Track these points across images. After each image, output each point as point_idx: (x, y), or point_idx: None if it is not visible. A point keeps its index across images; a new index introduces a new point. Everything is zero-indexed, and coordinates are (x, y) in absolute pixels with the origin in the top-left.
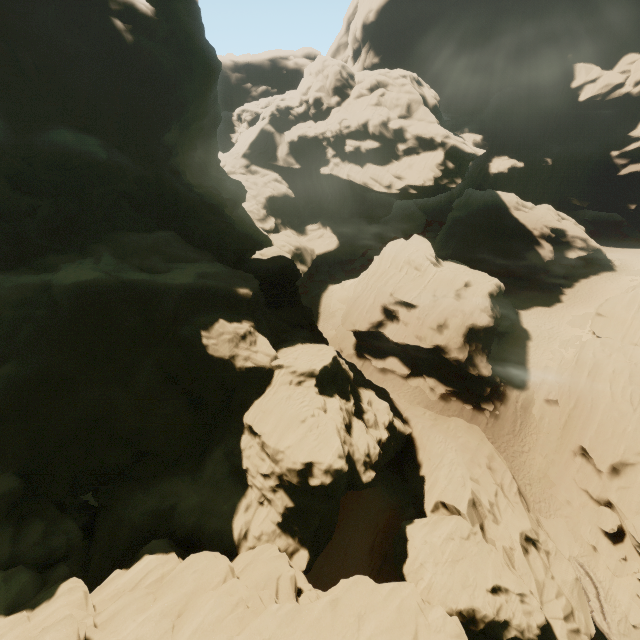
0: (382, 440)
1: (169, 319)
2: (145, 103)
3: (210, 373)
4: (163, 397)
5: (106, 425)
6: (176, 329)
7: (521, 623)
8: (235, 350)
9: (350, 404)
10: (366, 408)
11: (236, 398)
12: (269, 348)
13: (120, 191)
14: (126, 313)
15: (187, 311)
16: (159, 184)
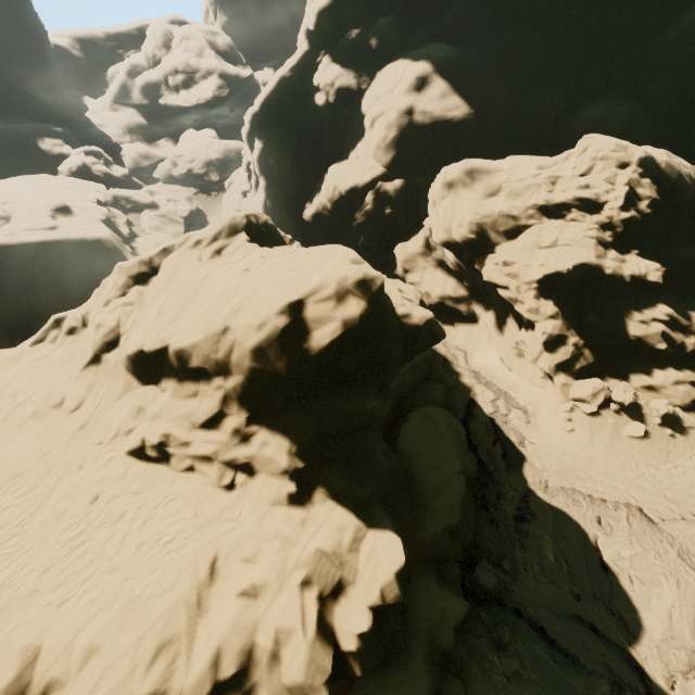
0: (117, 175)
1: (25, 139)
2: (4, 55)
3: (45, 157)
4: (25, 164)
5: (2, 168)
6: (28, 142)
7: (140, 199)
8: (53, 147)
9: (100, 161)
10: (113, 167)
11: (57, 166)
12: (69, 148)
13: (0, 98)
14: (6, 137)
15: (32, 136)
16: (21, 96)
